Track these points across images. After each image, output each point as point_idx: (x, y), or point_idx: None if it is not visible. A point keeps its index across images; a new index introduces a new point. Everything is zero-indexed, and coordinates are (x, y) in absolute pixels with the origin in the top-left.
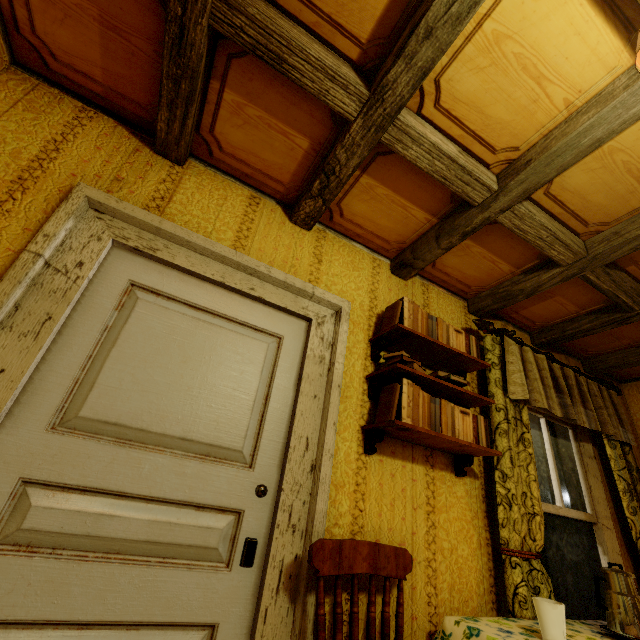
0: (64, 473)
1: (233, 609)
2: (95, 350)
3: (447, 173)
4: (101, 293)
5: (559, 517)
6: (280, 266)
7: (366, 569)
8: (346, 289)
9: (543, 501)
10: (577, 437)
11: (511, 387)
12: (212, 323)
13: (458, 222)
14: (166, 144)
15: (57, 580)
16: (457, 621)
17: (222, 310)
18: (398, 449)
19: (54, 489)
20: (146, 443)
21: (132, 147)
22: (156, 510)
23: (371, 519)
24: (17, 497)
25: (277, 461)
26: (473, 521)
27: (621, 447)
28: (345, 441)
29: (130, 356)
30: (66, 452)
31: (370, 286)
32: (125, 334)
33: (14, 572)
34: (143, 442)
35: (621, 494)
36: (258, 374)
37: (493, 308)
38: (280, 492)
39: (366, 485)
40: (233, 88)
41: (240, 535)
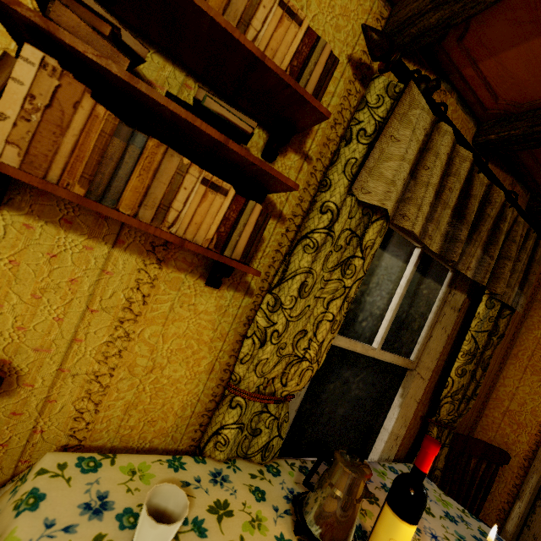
0: None
1: None
2: None
3: None
4: None
5: (368, 356)
6: None
7: None
8: None
9: (355, 338)
10: (454, 283)
11: (370, 182)
12: None
13: None
14: None
15: None
16: (39, 472)
17: None
18: (84, 218)
19: None
20: None
21: None
22: None
23: None
24: None
25: None
26: (213, 343)
27: (501, 309)
28: None
29: None
30: None
31: None
32: None
33: None
34: None
35: (460, 355)
36: None
37: (428, 25)
38: None
39: None
40: None
41: None
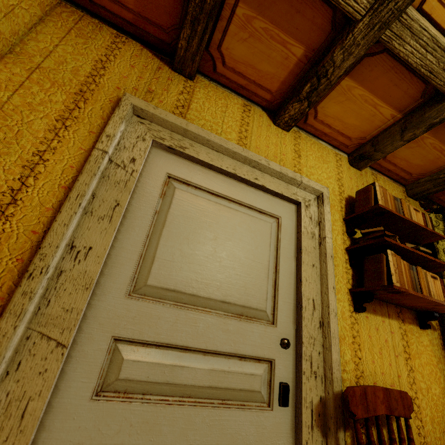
0: (143, 332)
1: (279, 442)
2: (150, 230)
3: (435, 66)
4: (149, 184)
5: None
6: (272, 160)
7: (384, 411)
8: (321, 178)
9: None
10: None
11: None
12: (230, 207)
13: (429, 114)
14: (183, 61)
15: (150, 421)
16: None
17: (235, 196)
18: (377, 307)
19: (136, 345)
20: (196, 305)
21: (156, 65)
22: (212, 361)
23: (368, 365)
24: (111, 352)
25: (292, 318)
26: (438, 365)
27: None
28: (339, 301)
29: (176, 235)
30: (142, 314)
31: (337, 175)
32: (170, 217)
33: (119, 415)
34: (194, 305)
35: None
36: (268, 248)
37: (431, 191)
38: (300, 344)
39: (360, 337)
40: (246, 1)
41: (275, 380)
